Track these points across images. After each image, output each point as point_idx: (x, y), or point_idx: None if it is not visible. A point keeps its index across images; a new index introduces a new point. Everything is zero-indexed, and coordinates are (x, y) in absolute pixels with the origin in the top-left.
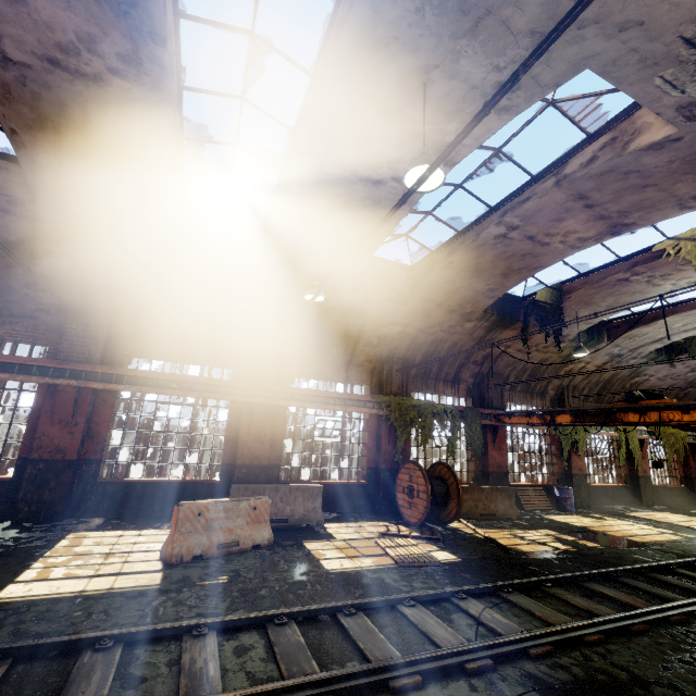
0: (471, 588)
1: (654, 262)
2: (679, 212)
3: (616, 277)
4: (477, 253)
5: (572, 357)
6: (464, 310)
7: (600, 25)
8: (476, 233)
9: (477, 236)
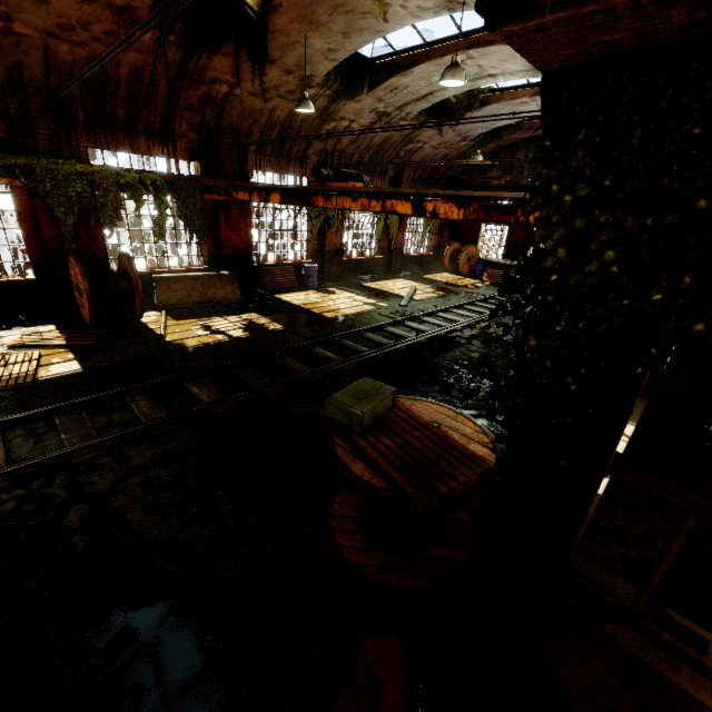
0: (6, 420)
1: None
2: None
3: None
4: None
5: (331, 111)
6: None
7: None
8: None
9: None
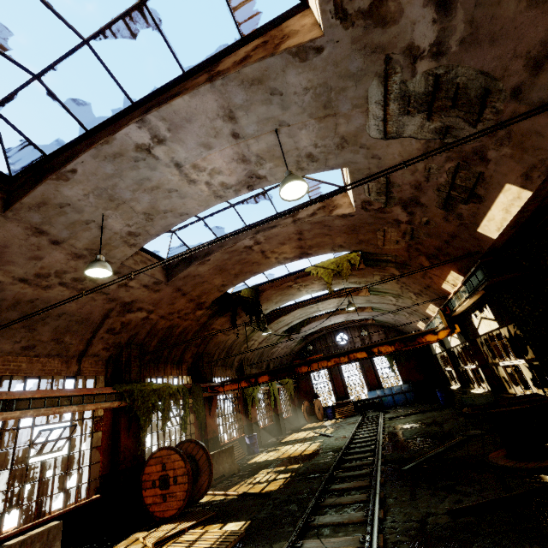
0: (298, 532)
1: (306, 277)
2: (330, 252)
3: (287, 284)
4: (228, 256)
5: (250, 337)
6: (200, 300)
7: (368, 151)
8: (235, 241)
9: (235, 244)
